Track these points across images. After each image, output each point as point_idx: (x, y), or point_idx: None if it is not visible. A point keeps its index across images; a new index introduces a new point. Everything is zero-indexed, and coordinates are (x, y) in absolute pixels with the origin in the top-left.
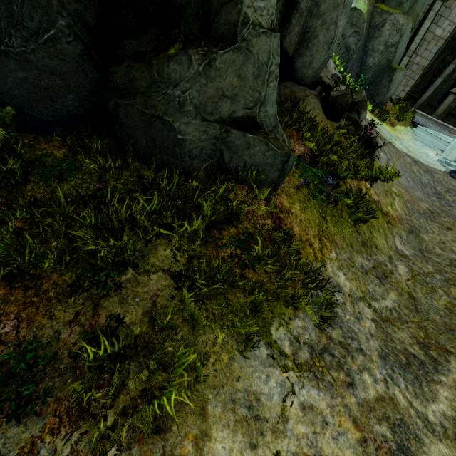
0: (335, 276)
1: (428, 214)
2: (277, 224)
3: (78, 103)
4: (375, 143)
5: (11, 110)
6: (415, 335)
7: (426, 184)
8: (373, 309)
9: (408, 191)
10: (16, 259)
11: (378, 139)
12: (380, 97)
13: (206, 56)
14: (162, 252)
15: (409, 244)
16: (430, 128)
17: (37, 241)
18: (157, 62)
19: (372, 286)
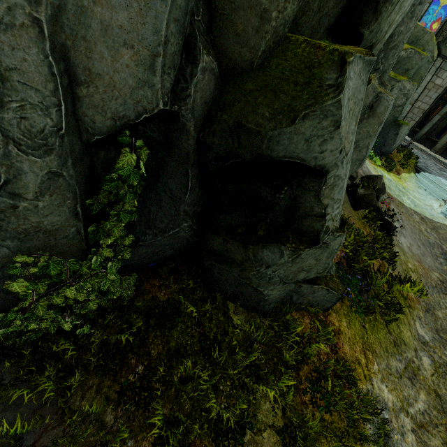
0: (381, 392)
1: (439, 286)
2: (337, 356)
3: (175, 252)
4: (394, 227)
5: (134, 276)
6: (445, 440)
7: (433, 243)
8: (410, 416)
9: (421, 262)
10: (171, 431)
11: (391, 205)
12: (386, 148)
13: (295, 252)
14: (264, 406)
15: (427, 326)
16: (432, 172)
17: (175, 403)
18: (253, 247)
19: (407, 389)
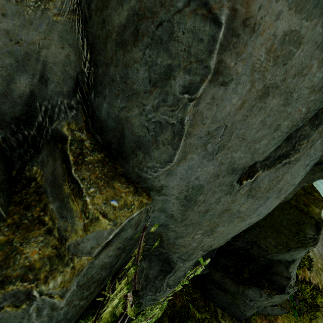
0: None
1: None
2: None
3: None
4: None
5: None
6: None
7: None
8: None
9: None
10: None
11: None
12: None
13: (269, 295)
14: None
15: None
16: None
17: None
18: (242, 286)
19: None
